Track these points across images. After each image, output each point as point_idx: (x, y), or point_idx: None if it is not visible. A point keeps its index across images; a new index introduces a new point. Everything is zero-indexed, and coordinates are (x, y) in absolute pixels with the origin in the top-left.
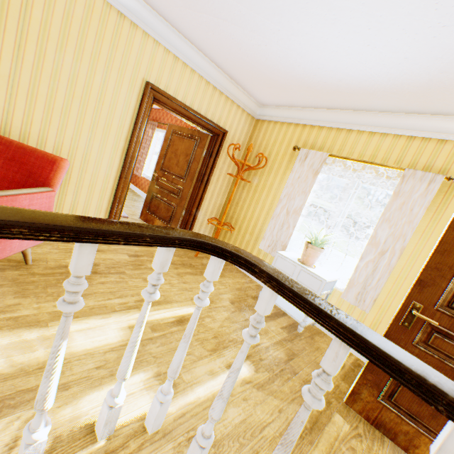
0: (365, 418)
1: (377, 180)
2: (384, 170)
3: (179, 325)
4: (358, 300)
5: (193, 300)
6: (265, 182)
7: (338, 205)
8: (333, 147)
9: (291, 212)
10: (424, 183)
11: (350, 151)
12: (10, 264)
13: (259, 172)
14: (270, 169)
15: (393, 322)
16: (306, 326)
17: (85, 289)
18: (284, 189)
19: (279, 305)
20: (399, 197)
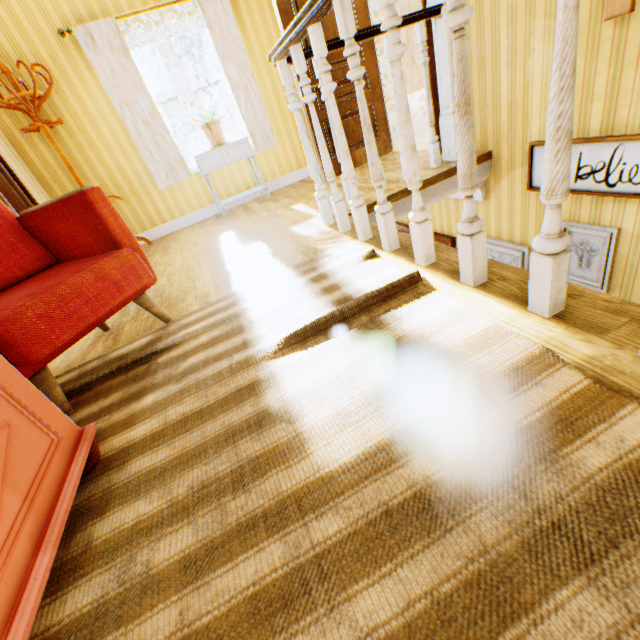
0: (337, 176)
1: (181, 25)
2: (179, 8)
3: (247, 233)
4: (266, 143)
5: (215, 238)
6: (73, 113)
7: (177, 77)
8: (106, 6)
9: (150, 120)
10: (218, 3)
11: (129, 3)
12: (107, 338)
13: (46, 105)
14: (59, 90)
15: (307, 107)
16: (262, 198)
17: (180, 282)
18: (112, 99)
19: (241, 198)
20: (215, 29)
